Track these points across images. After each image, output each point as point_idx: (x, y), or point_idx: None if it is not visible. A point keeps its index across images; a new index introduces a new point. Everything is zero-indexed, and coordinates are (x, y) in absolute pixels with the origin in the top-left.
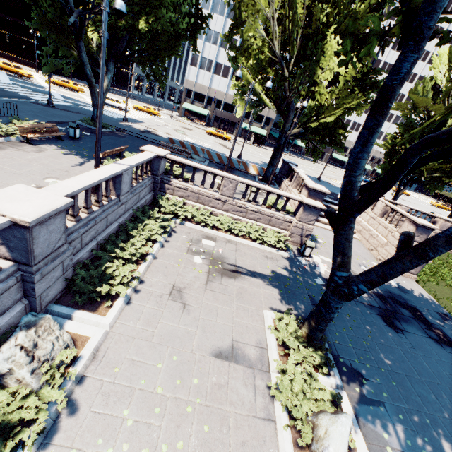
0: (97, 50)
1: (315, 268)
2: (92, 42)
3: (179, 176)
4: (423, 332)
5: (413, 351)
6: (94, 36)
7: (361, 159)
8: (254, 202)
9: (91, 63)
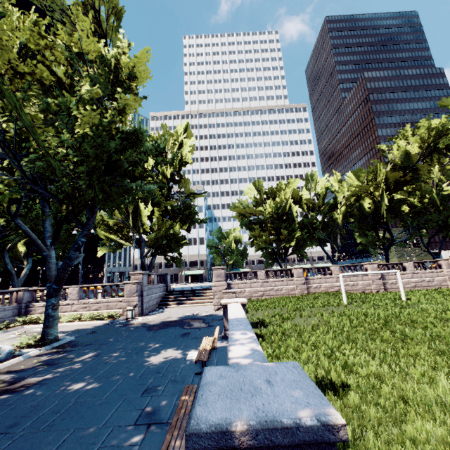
0: (24, 256)
1: (129, 321)
2: (21, 253)
3: (40, 299)
4: (182, 326)
5: (149, 333)
6: (23, 249)
7: (45, 234)
8: (95, 297)
9: (17, 263)
